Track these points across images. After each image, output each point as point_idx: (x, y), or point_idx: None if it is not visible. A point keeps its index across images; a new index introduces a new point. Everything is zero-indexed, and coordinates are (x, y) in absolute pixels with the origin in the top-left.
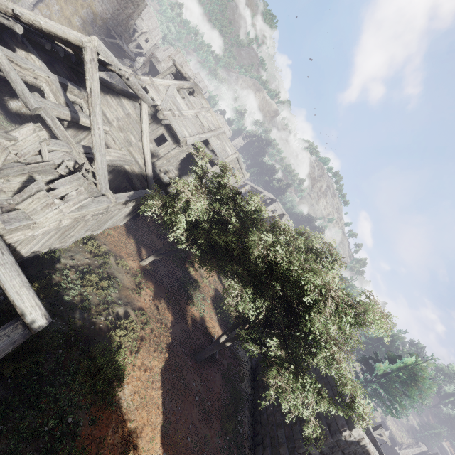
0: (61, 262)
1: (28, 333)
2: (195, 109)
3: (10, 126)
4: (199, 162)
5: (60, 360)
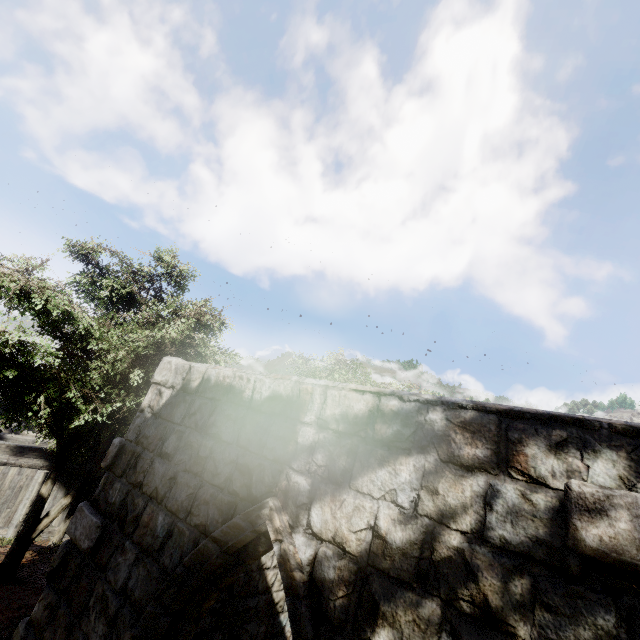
0: None
1: None
2: None
3: None
4: None
5: None
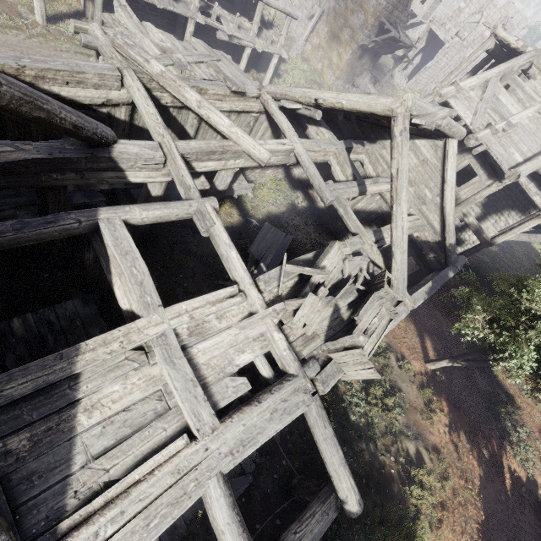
0: None
1: (340, 508)
2: (535, 104)
3: (293, 194)
4: None
5: None
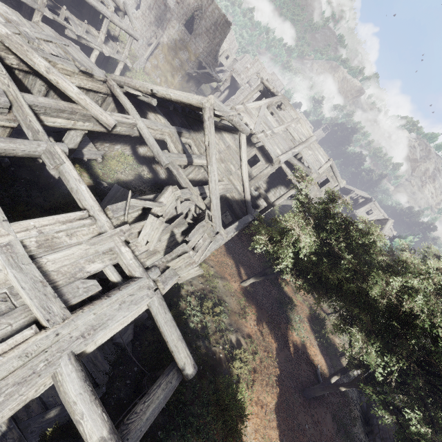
0: (185, 290)
1: (181, 377)
2: (285, 124)
3: (139, 168)
4: (303, 190)
5: (195, 390)
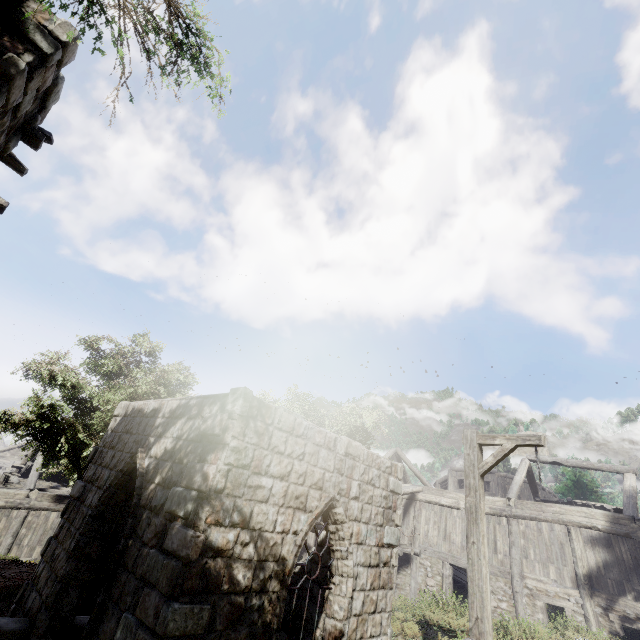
0: None
1: None
2: None
3: None
4: None
5: None
